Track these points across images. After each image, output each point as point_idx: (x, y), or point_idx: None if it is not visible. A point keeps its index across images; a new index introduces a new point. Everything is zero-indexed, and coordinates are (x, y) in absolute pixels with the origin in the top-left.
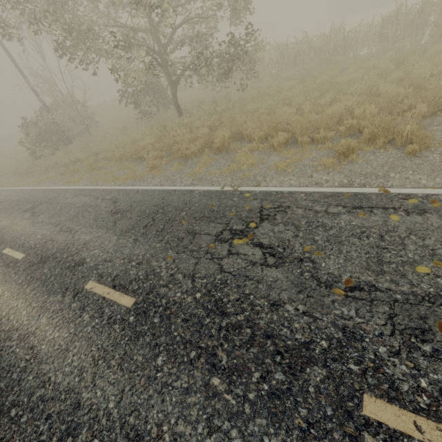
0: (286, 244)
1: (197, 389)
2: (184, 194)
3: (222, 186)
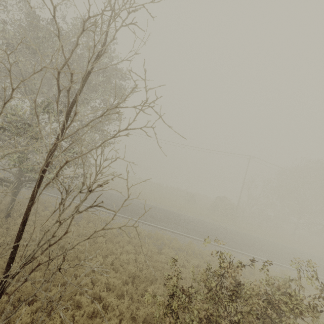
0: None
1: None
2: None
3: None
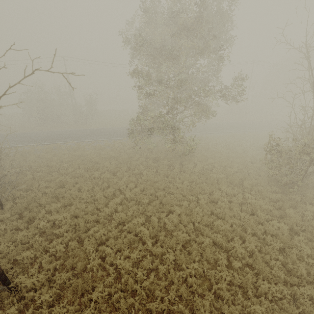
0: None
1: None
2: None
3: None
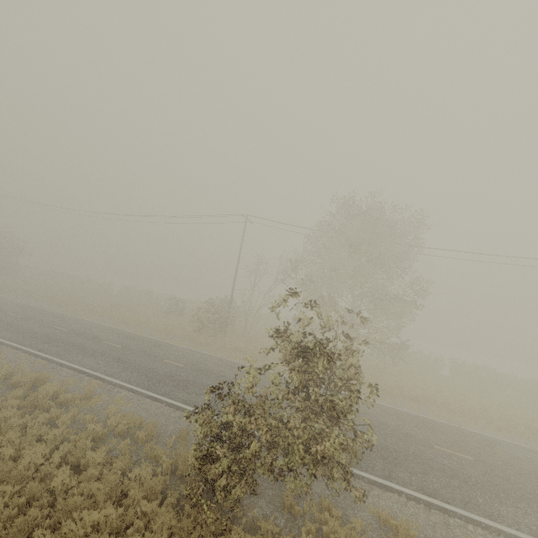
0: (515, 455)
1: (535, 486)
2: (427, 418)
3: (448, 422)
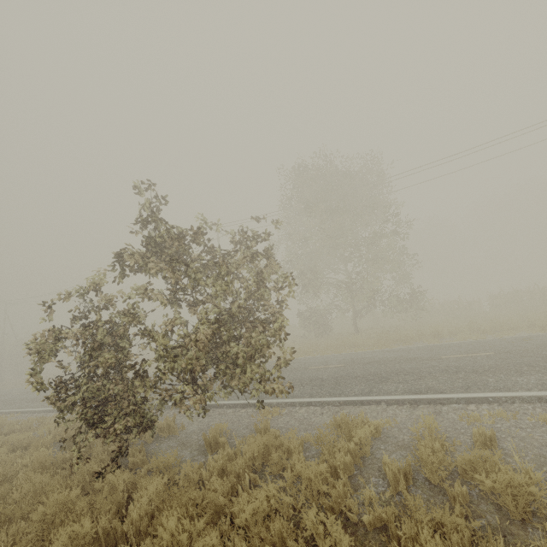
0: None
1: None
2: (445, 343)
3: (472, 339)
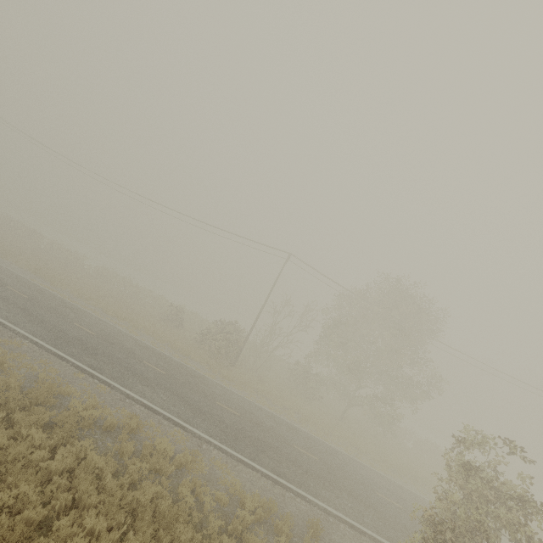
0: None
1: None
2: None
3: None
